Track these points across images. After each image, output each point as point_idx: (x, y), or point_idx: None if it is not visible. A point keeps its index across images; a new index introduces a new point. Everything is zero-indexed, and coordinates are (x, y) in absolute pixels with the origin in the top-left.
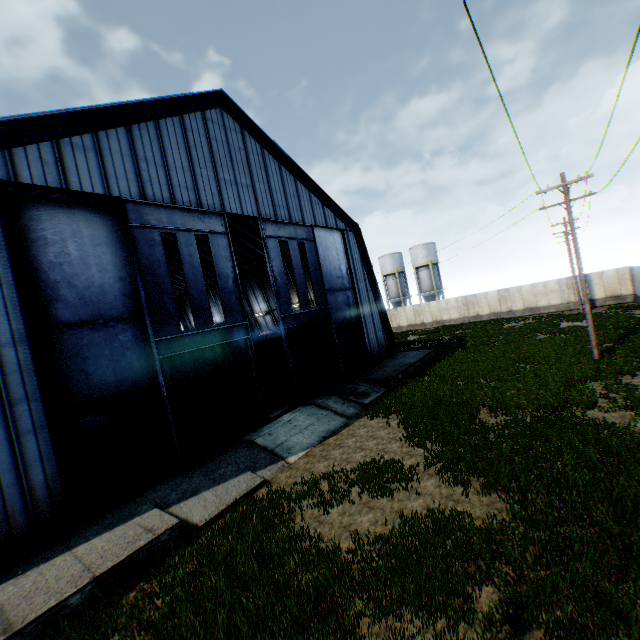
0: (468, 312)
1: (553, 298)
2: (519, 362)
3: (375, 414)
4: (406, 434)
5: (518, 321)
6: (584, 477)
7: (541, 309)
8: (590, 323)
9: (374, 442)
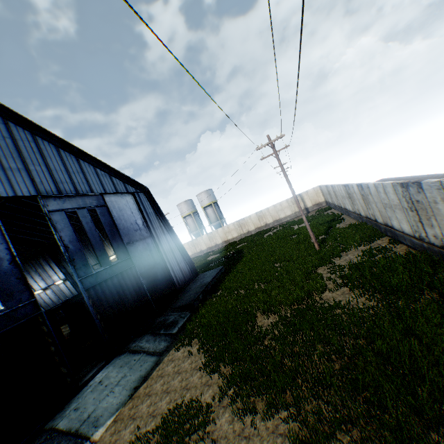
0: (242, 230)
1: (287, 211)
2: (277, 262)
3: (181, 343)
4: (204, 361)
5: (272, 230)
6: (336, 369)
7: (283, 219)
8: (309, 227)
9: (179, 378)
